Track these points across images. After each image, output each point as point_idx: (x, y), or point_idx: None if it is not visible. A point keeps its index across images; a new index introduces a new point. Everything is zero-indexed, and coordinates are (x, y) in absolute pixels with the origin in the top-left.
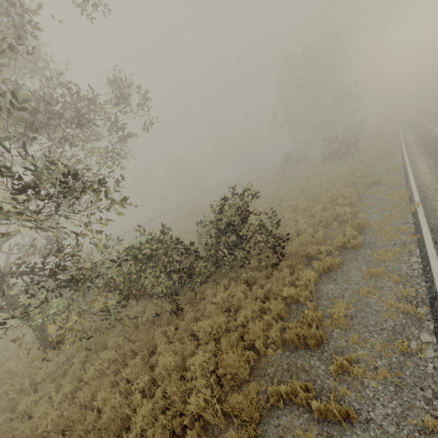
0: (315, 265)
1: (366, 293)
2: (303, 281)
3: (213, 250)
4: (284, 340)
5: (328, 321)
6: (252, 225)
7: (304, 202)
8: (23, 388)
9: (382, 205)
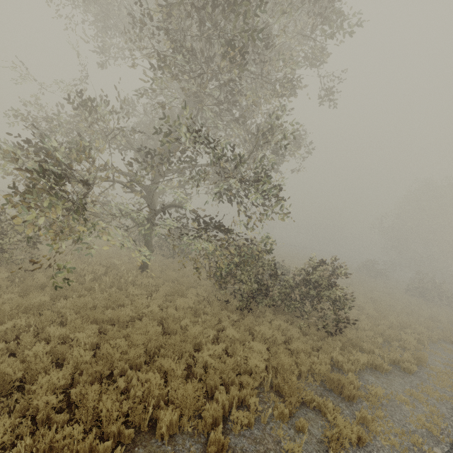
0: (366, 356)
1: (402, 400)
2: (353, 358)
3: (289, 289)
4: (322, 380)
5: (363, 392)
6: (334, 293)
7: (372, 310)
8: (127, 281)
9: (449, 362)
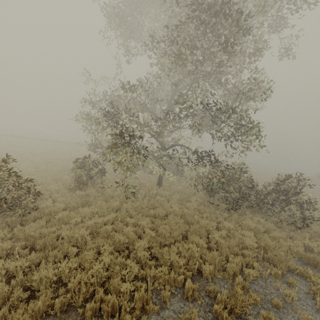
0: None
1: None
2: None
3: (262, 196)
4: (299, 258)
5: None
6: (300, 199)
7: None
8: (153, 192)
9: None
